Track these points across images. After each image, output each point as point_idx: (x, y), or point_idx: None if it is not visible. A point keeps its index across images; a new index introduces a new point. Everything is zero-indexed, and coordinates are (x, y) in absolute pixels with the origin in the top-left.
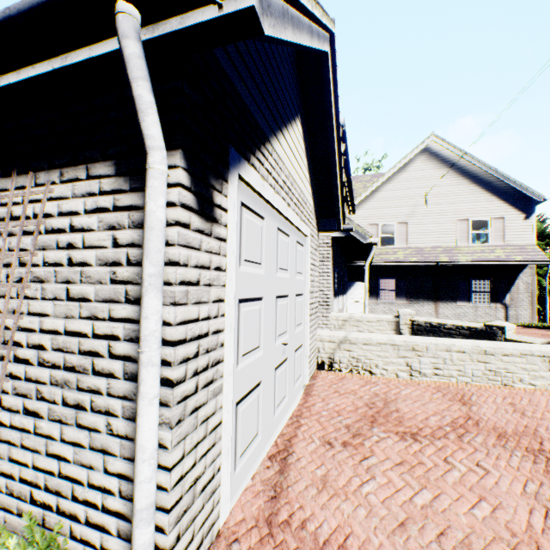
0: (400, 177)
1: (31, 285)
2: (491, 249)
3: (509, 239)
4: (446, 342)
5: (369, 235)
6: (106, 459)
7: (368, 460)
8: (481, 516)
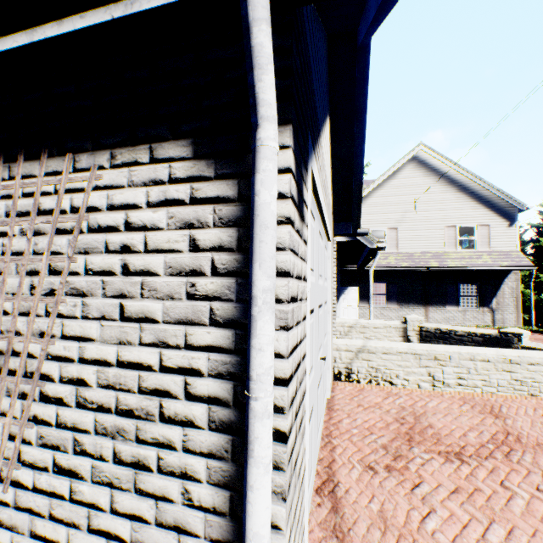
0: (390, 184)
1: (66, 300)
2: (478, 255)
3: (494, 245)
4: (469, 351)
5: (376, 240)
6: (181, 540)
7: (419, 487)
8: None
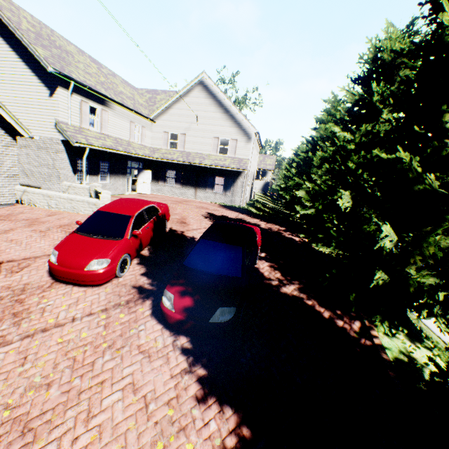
0: (185, 100)
1: None
2: (226, 159)
3: (238, 154)
4: (60, 195)
5: (75, 142)
6: None
7: None
8: None
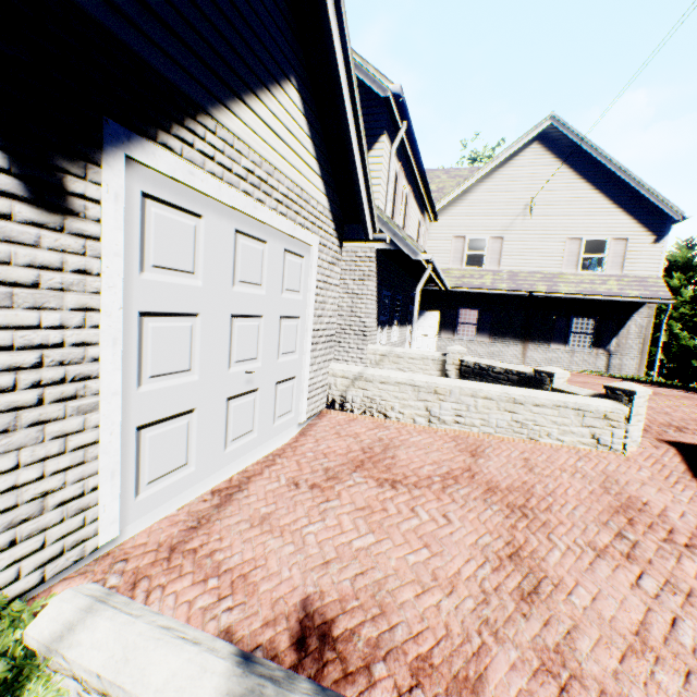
0: (502, 174)
1: None
2: (603, 280)
3: (629, 268)
4: (473, 386)
5: (421, 250)
6: None
7: (329, 503)
8: (414, 561)
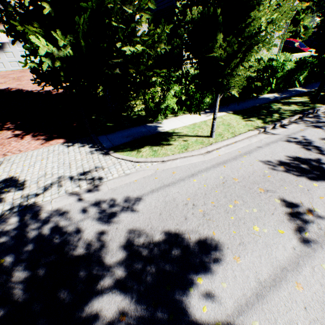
0: None
1: (276, 33)
2: None
3: None
4: None
5: None
6: (277, 49)
7: None
8: None
